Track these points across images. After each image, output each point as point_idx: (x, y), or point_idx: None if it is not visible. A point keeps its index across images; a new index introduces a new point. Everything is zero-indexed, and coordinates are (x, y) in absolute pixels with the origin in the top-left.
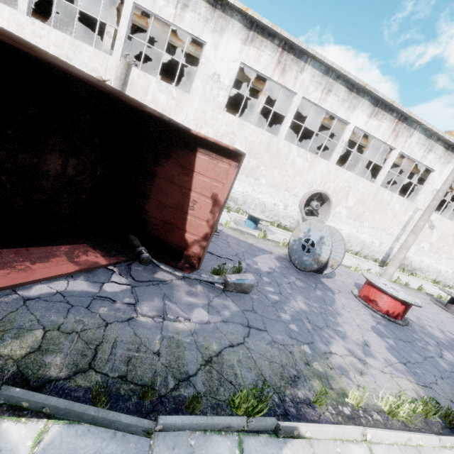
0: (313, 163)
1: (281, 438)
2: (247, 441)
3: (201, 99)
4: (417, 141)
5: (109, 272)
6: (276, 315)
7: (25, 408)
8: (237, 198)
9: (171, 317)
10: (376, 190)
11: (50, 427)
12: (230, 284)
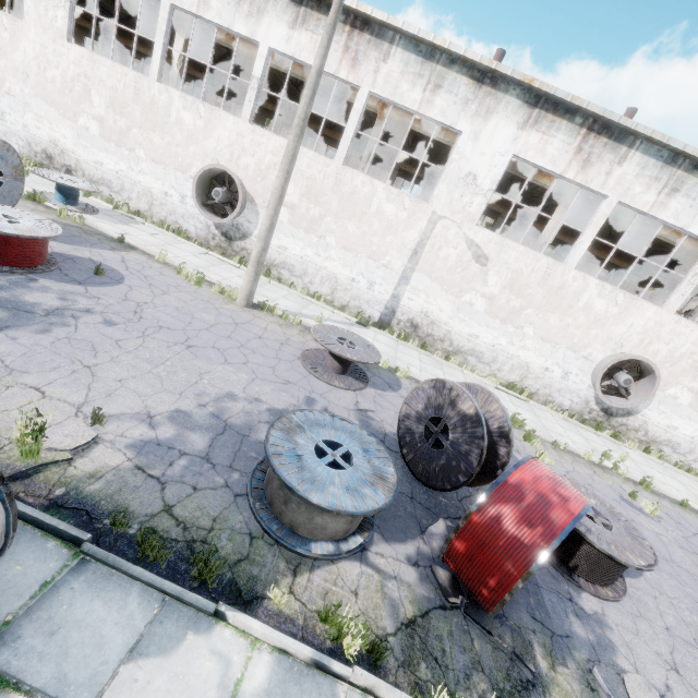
0: (211, 121)
1: None
2: None
3: (38, 27)
4: (403, 68)
5: None
6: None
7: None
8: (111, 181)
9: None
10: (337, 173)
11: None
12: None
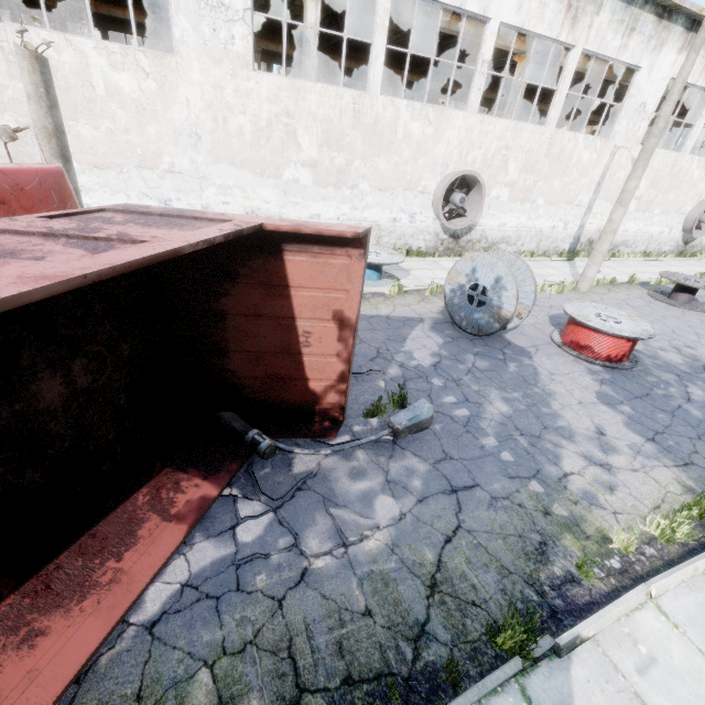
0: (440, 124)
1: (564, 656)
2: (529, 684)
3: (203, 59)
4: (610, 18)
5: (228, 500)
6: (477, 447)
7: None
8: None
9: (354, 539)
10: (550, 138)
11: None
12: (402, 430)
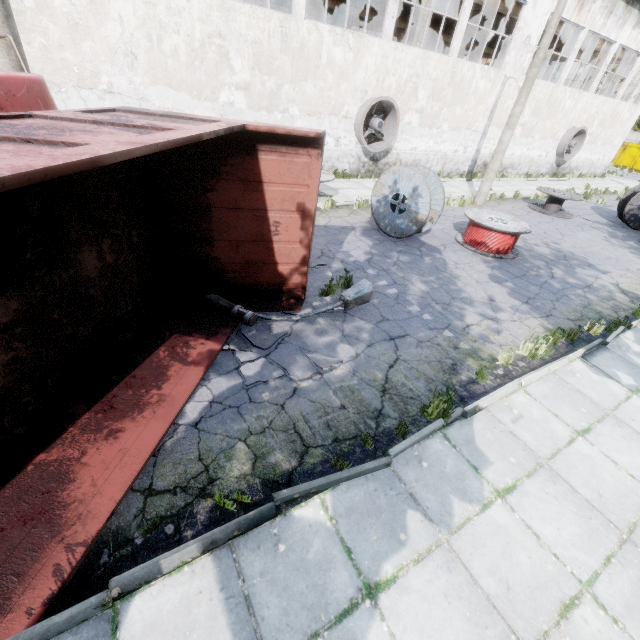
0: (359, 50)
1: (469, 417)
2: (448, 433)
3: None
4: None
5: (228, 353)
6: (406, 312)
7: (297, 497)
8: None
9: (326, 369)
10: (453, 67)
11: (323, 498)
12: (351, 302)
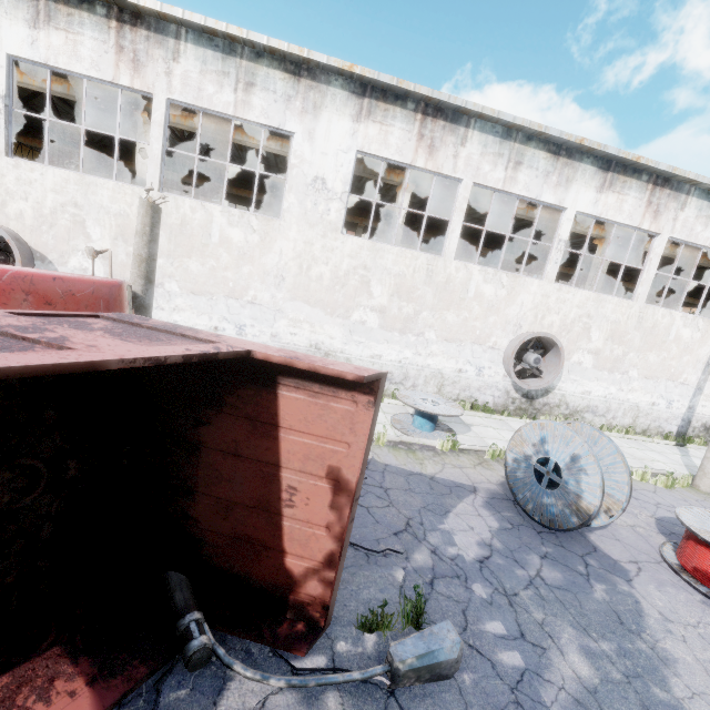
0: (513, 288)
1: None
2: None
3: (301, 223)
4: (697, 213)
5: None
6: None
7: None
8: (390, 372)
9: None
10: (639, 312)
11: None
12: (405, 673)
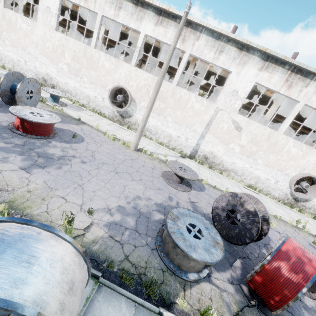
0: (117, 65)
1: None
2: None
3: (43, 25)
4: (205, 43)
5: None
6: None
7: None
8: (71, 91)
9: None
10: (173, 89)
11: None
12: None
